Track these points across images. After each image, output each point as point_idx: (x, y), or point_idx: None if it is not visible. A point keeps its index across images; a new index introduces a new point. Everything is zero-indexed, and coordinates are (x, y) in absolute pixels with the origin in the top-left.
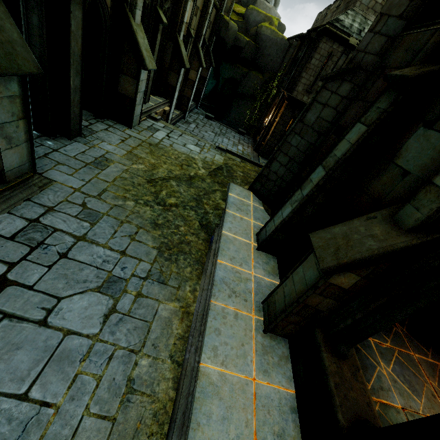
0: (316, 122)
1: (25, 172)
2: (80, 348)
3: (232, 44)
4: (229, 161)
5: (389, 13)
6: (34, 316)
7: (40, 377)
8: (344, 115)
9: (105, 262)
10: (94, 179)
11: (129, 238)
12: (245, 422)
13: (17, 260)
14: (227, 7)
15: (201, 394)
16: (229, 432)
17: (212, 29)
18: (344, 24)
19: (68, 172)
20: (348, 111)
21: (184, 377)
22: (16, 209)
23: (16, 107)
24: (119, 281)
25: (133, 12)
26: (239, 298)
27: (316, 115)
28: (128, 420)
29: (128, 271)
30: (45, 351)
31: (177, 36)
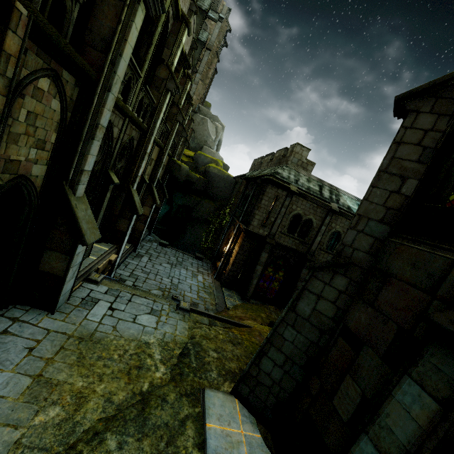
0: (313, 315)
1: None
2: None
3: (185, 179)
4: (195, 331)
5: (367, 216)
6: None
7: None
8: (348, 314)
9: None
10: None
11: None
12: None
13: None
14: (178, 152)
15: None
16: None
17: (165, 170)
18: (283, 176)
19: None
20: (354, 312)
21: None
22: None
23: None
24: None
25: (73, 188)
26: None
27: (311, 307)
28: None
29: None
30: None
31: (130, 187)
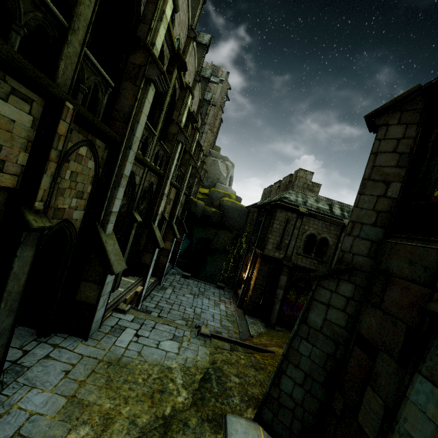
0: (325, 325)
1: None
2: None
3: (201, 214)
4: (216, 356)
5: (360, 221)
6: None
7: None
8: (359, 321)
9: None
10: None
11: None
12: None
13: None
14: (194, 191)
15: None
16: None
17: (183, 207)
18: (291, 199)
19: None
20: (365, 317)
21: None
22: None
23: None
24: None
25: (104, 227)
26: None
27: (322, 317)
28: None
29: None
30: None
31: (151, 224)
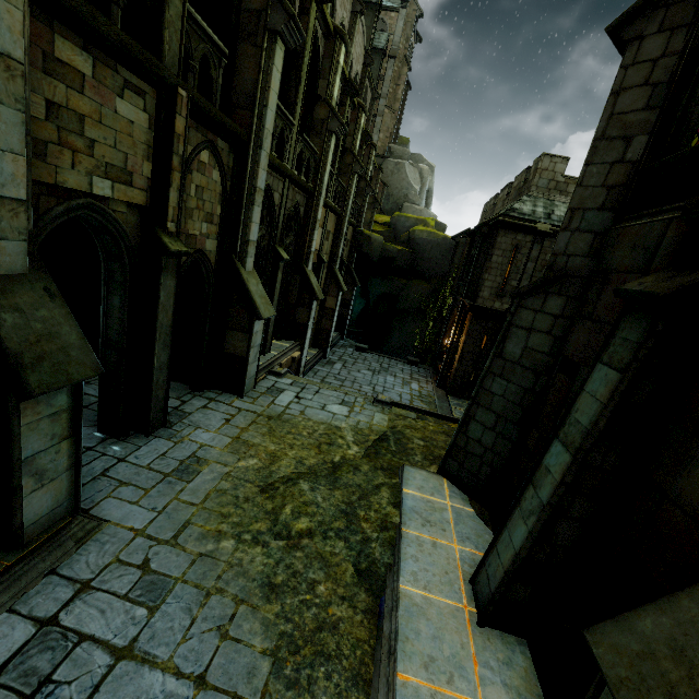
0: (524, 356)
1: (60, 518)
2: None
3: (380, 256)
4: (397, 422)
5: (583, 207)
6: None
7: None
8: (567, 342)
9: None
10: (172, 502)
11: (217, 635)
12: None
13: None
14: (366, 221)
15: None
16: None
17: (350, 247)
18: (523, 212)
19: (132, 497)
20: (573, 336)
21: None
22: (26, 598)
23: (61, 425)
24: None
25: (243, 261)
26: None
27: (521, 346)
28: None
29: None
30: None
31: (304, 267)
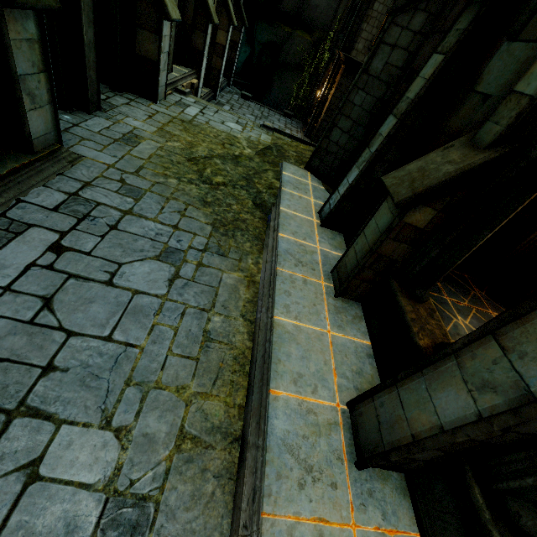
0: (384, 71)
1: (52, 144)
2: (152, 305)
3: None
4: (278, 141)
5: None
6: (99, 278)
7: (119, 326)
8: (417, 57)
9: (158, 235)
10: (127, 155)
11: (179, 214)
12: (323, 361)
13: (67, 230)
14: None
15: (279, 339)
16: (310, 367)
17: None
18: None
19: (96, 148)
20: (422, 50)
21: (258, 331)
22: (51, 183)
23: (36, 55)
24: (177, 252)
25: None
26: (306, 267)
27: (384, 62)
28: (211, 361)
29: (184, 243)
30: (118, 306)
31: None
